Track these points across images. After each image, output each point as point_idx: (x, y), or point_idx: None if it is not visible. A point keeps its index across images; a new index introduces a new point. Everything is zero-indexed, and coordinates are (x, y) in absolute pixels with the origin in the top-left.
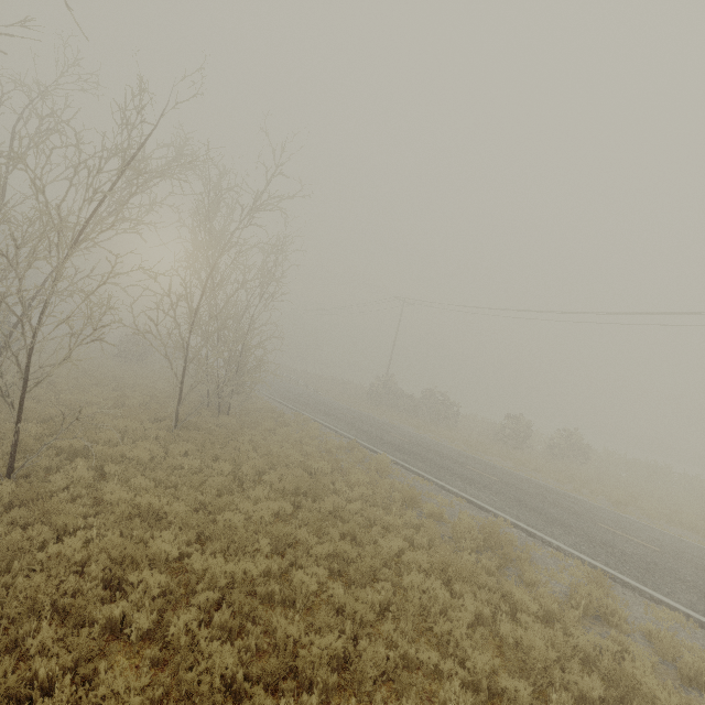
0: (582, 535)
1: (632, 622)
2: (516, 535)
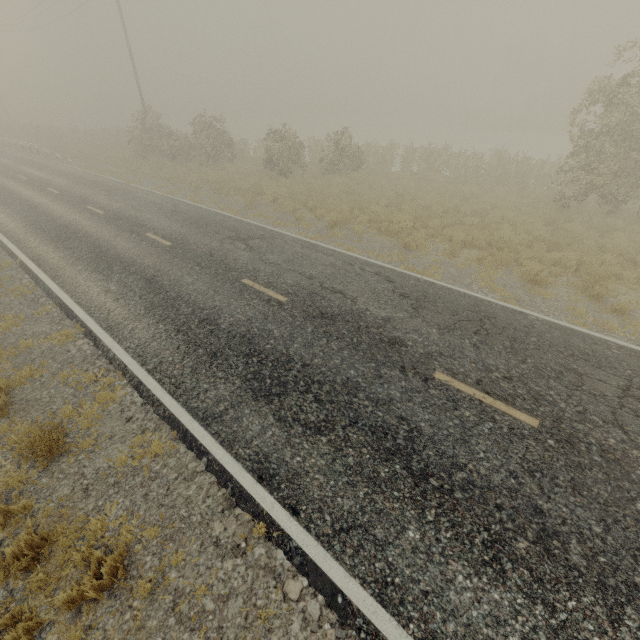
0: (181, 317)
1: (51, 500)
2: (5, 380)
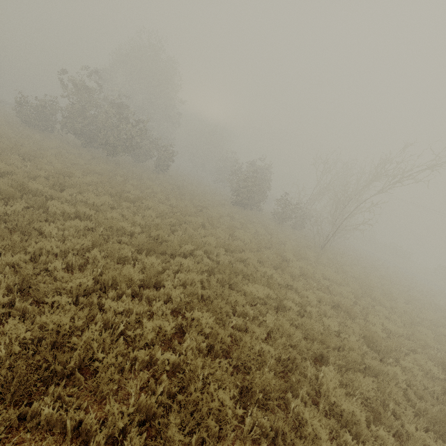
0: None
1: None
2: None
